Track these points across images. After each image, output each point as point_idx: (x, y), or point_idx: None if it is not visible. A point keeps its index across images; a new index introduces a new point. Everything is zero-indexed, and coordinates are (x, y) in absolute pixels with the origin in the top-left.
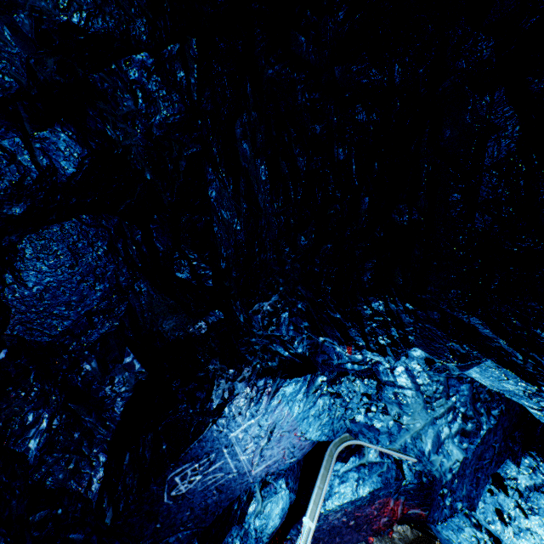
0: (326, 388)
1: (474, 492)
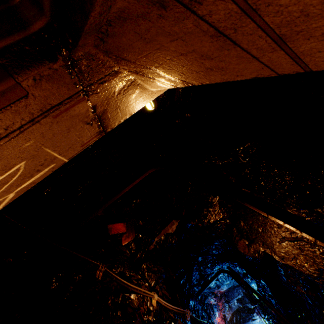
0: None
1: None
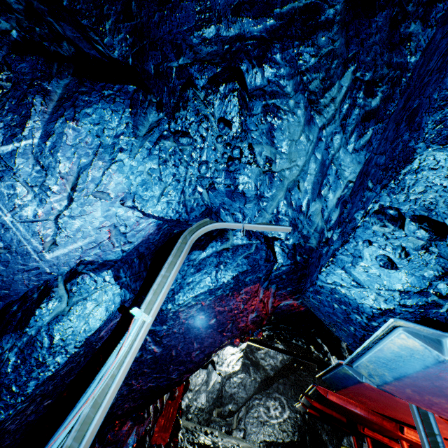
0: (168, 127)
1: (406, 135)
